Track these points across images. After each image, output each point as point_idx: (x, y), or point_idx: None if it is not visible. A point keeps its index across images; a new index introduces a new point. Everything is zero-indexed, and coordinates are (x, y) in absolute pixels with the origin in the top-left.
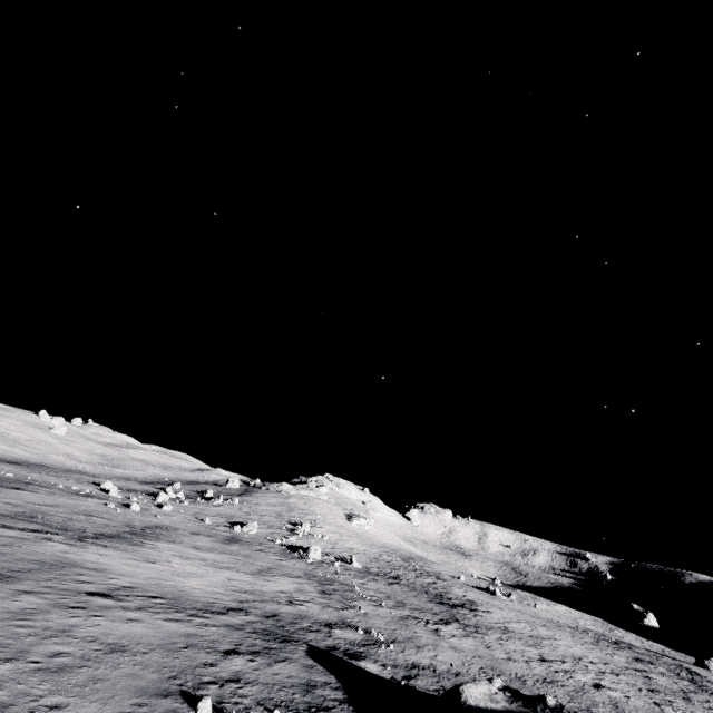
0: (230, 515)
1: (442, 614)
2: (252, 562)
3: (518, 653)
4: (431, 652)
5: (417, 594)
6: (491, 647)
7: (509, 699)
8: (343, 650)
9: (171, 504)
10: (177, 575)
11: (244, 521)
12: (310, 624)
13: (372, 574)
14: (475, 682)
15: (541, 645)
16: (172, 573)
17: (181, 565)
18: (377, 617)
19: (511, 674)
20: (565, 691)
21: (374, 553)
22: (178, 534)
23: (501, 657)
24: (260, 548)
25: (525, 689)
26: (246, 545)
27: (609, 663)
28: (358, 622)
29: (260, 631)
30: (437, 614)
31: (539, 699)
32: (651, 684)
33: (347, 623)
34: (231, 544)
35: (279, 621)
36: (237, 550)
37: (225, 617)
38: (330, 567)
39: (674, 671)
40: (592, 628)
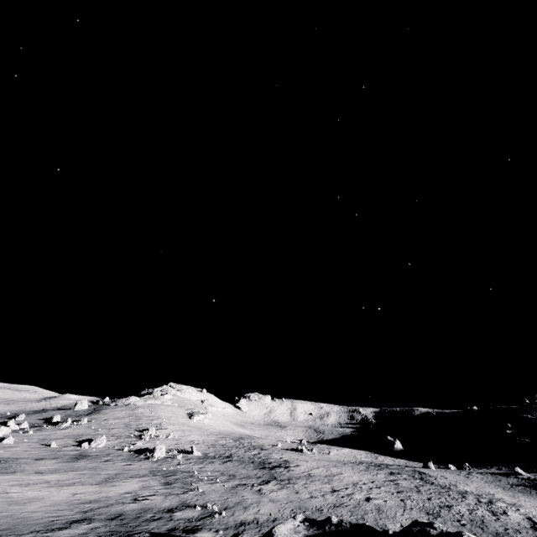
0: (78, 434)
1: (264, 476)
2: (99, 472)
3: (317, 491)
4: (255, 508)
5: (245, 465)
6: (299, 492)
7: (308, 527)
8: (182, 528)
9: (12, 436)
10: (15, 504)
11: (92, 438)
12: (153, 514)
13: (210, 458)
14: (283, 522)
15: (333, 480)
16: (8, 503)
17: (20, 493)
18: (212, 493)
19: (313, 508)
20: (348, 509)
21: (212, 440)
22: (19, 463)
23: (306, 497)
24: (107, 459)
25: (322, 516)
26: (94, 458)
27: (375, 481)
28: (196, 501)
29: (103, 534)
30: (260, 477)
31: (327, 520)
32: (399, 488)
33: (186, 504)
34: (78, 461)
35: (123, 519)
36: (84, 465)
37: (67, 531)
38: (173, 460)
39: (411, 475)
40: (365, 460)
